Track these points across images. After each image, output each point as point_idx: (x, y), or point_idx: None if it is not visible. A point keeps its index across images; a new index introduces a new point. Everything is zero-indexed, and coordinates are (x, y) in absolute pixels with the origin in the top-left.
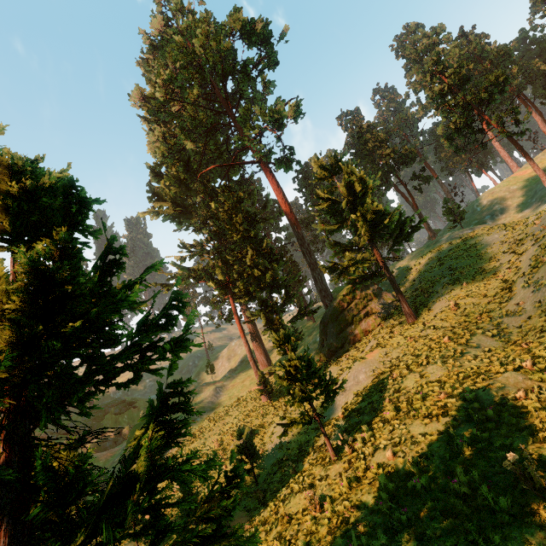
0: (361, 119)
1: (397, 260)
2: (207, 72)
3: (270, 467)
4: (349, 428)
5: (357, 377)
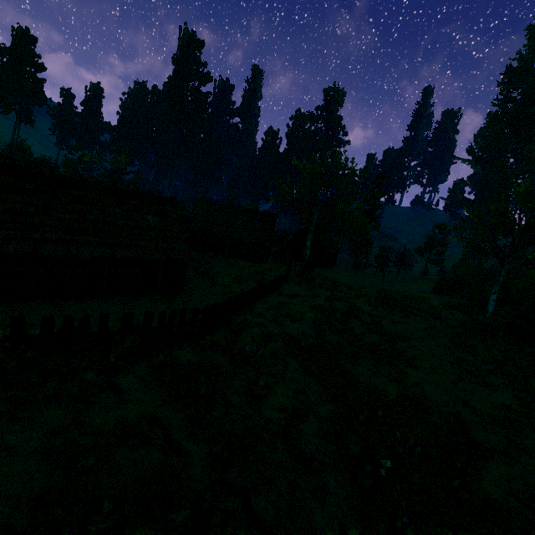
0: None
1: None
2: None
3: None
4: None
5: None
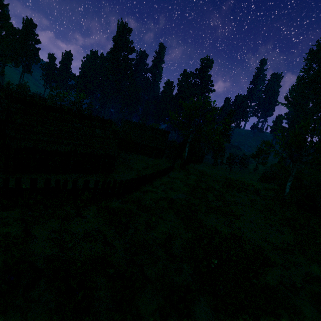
0: None
1: None
2: None
3: None
4: None
5: None
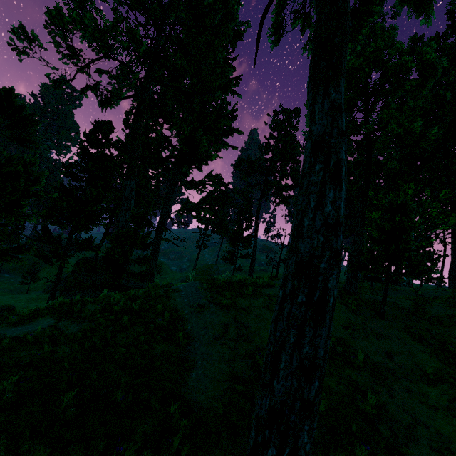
0: None
1: None
2: None
3: None
4: None
5: None
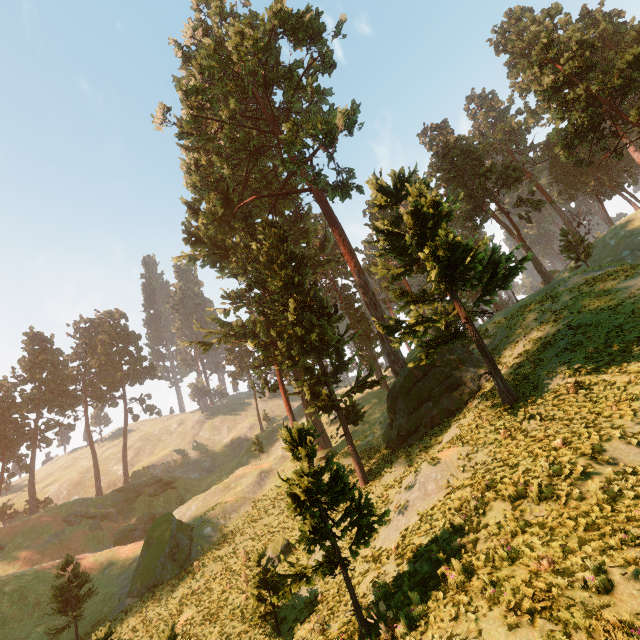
0: (449, 133)
1: (488, 316)
2: (247, 83)
3: (301, 606)
4: (399, 580)
5: (425, 487)
